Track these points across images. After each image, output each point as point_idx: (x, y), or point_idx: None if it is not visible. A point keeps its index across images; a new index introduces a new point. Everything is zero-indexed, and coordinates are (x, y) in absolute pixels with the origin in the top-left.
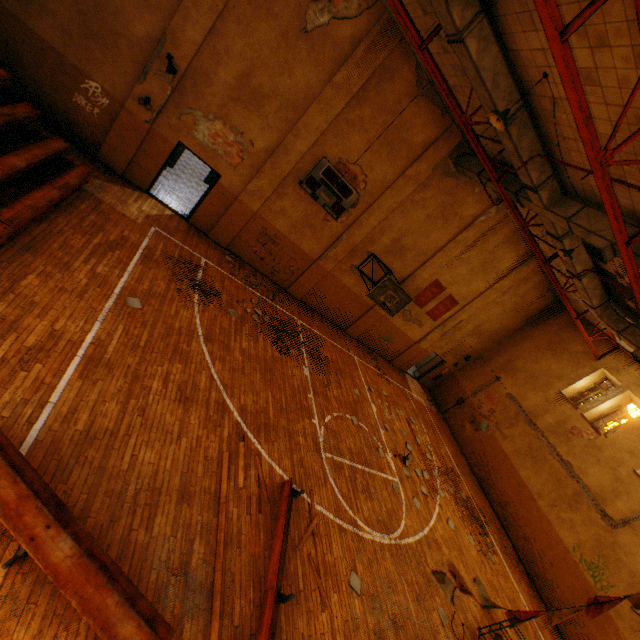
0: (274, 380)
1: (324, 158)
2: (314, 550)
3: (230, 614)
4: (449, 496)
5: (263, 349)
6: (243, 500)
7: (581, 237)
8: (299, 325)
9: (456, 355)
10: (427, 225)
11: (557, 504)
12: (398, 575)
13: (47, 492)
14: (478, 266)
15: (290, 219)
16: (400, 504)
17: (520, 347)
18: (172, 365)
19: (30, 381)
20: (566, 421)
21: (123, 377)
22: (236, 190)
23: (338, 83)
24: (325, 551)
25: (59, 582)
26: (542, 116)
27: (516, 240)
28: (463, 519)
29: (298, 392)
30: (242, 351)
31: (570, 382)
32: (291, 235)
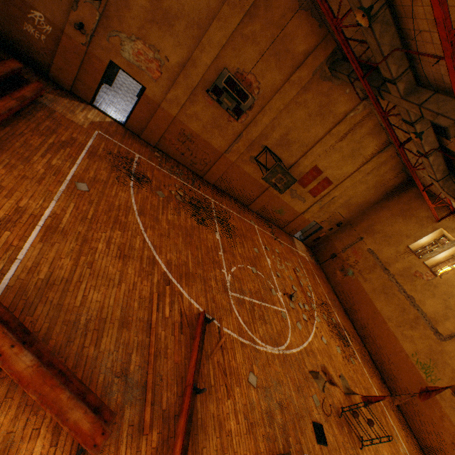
0: (193, 242)
1: (225, 69)
2: (222, 359)
3: (159, 402)
4: (323, 321)
5: (184, 220)
6: (169, 326)
7: (430, 120)
8: (212, 203)
9: (331, 223)
10: (308, 122)
11: (402, 325)
12: (284, 374)
13: (15, 322)
14: (348, 153)
15: (201, 121)
16: (287, 327)
17: (379, 215)
18: (113, 232)
19: (1, 244)
20: (411, 267)
21: (75, 241)
22: (158, 99)
23: (233, 1)
24: (230, 359)
25: (22, 384)
26: (402, 12)
27: (378, 131)
28: (333, 336)
29: (211, 251)
30: (168, 222)
31: (416, 239)
32: (203, 134)
